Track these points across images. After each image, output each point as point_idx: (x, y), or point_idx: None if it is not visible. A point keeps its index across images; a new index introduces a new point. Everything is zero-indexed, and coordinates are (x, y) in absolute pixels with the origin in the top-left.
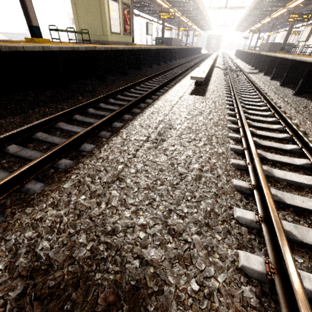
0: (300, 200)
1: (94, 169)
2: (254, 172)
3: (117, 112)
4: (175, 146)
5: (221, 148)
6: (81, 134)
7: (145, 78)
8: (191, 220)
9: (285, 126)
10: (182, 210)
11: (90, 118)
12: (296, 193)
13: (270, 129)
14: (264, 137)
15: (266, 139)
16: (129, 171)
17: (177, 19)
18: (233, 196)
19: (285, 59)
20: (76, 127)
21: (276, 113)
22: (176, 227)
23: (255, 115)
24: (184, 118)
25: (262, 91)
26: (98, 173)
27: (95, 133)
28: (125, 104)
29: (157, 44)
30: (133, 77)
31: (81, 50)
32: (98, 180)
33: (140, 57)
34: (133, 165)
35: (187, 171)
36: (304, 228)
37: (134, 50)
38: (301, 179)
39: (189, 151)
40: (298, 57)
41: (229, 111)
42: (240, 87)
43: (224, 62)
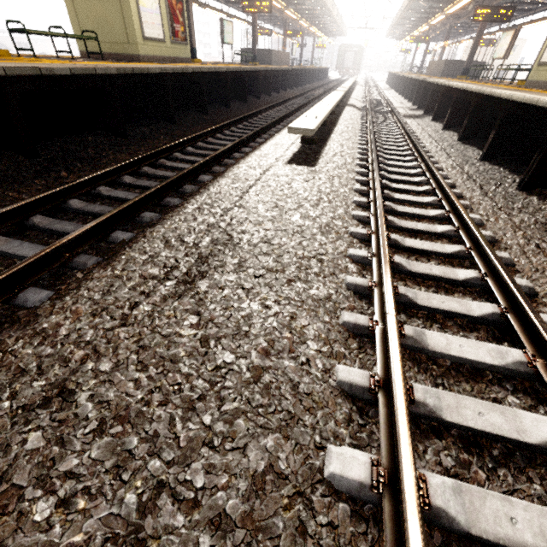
0: (473, 410)
1: (13, 368)
2: (384, 345)
3: (124, 209)
4: (225, 288)
5: (325, 286)
6: (18, 268)
7: (207, 129)
8: (207, 514)
9: (459, 226)
10: (190, 483)
11: (68, 222)
12: (468, 387)
13: (431, 234)
14: (418, 252)
15: (423, 256)
16: (97, 368)
17: (280, 14)
18: (331, 411)
19: (467, 92)
20: (28, 245)
21: (445, 199)
22: (157, 546)
23: (407, 203)
24: (261, 218)
25: (423, 153)
26: (16, 378)
27: (64, 259)
28: (153, 185)
29: (244, 61)
30: (189, 126)
31: (61, 74)
32: (7, 403)
33: (202, 88)
34: (112, 350)
35: (234, 358)
36: (476, 492)
37: (187, 74)
38: (479, 353)
39: (252, 301)
40: (487, 89)
41: (357, 198)
42: (387, 146)
43: (367, 95)
